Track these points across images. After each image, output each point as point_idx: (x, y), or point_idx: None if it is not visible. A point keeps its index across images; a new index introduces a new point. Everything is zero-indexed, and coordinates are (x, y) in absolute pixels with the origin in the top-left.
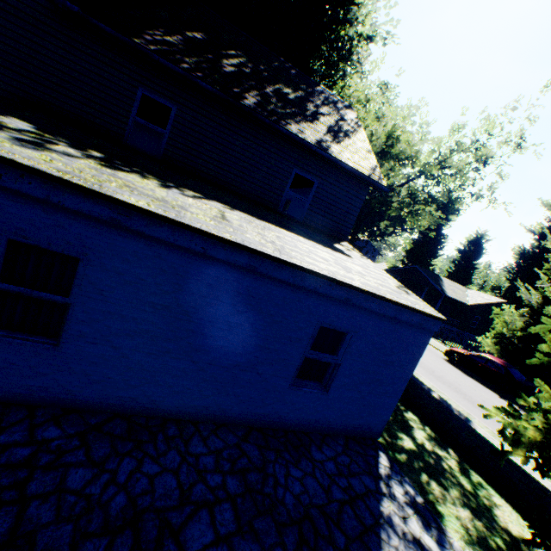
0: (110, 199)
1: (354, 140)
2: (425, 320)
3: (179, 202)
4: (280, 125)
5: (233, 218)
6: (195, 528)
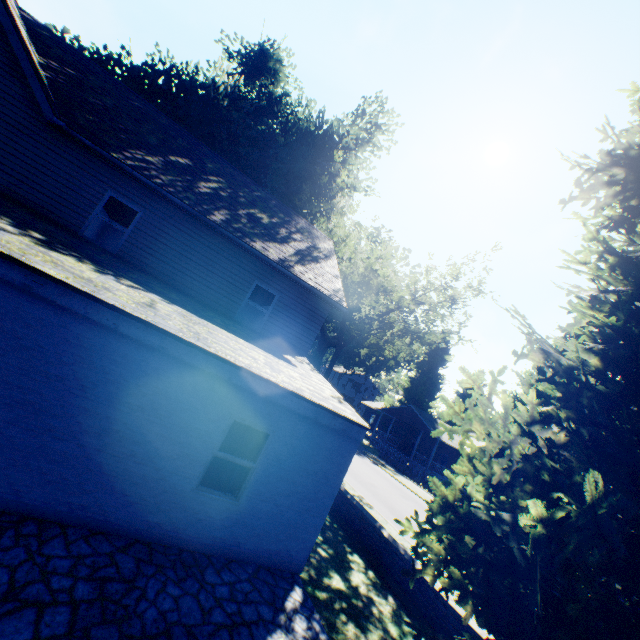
0: (28, 267)
1: (323, 265)
2: (349, 427)
3: (107, 285)
4: (244, 240)
5: (166, 308)
6: (11, 624)
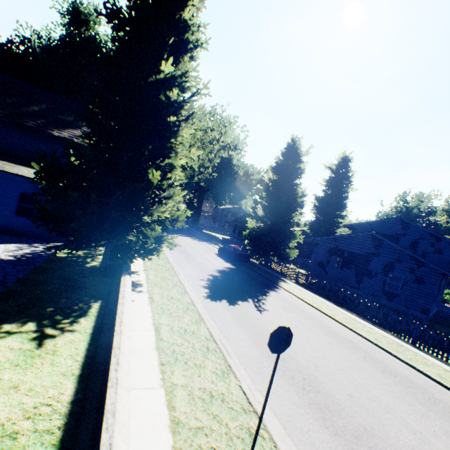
0: None
1: None
2: None
3: None
4: (46, 131)
5: None
6: None
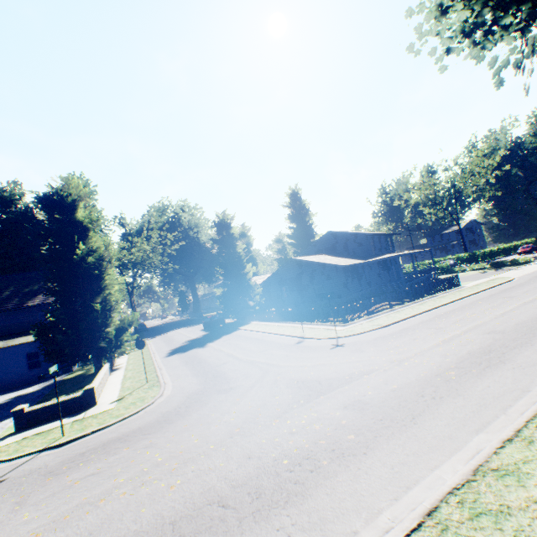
0: None
1: None
2: None
3: None
4: (23, 306)
5: None
6: None
